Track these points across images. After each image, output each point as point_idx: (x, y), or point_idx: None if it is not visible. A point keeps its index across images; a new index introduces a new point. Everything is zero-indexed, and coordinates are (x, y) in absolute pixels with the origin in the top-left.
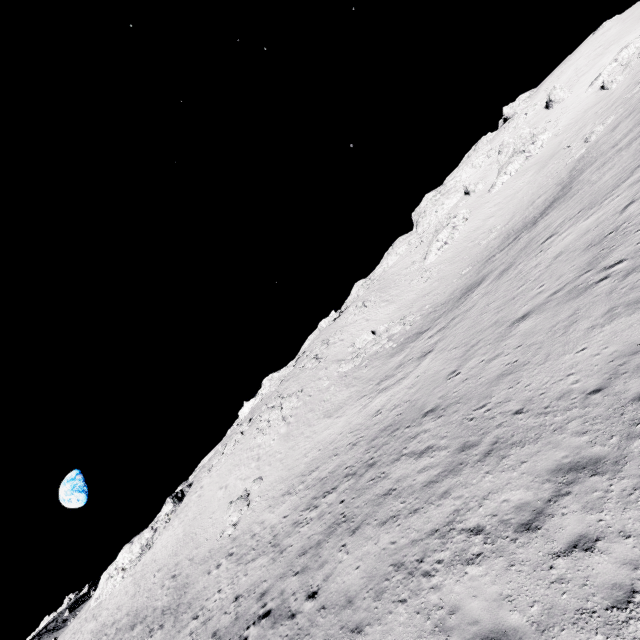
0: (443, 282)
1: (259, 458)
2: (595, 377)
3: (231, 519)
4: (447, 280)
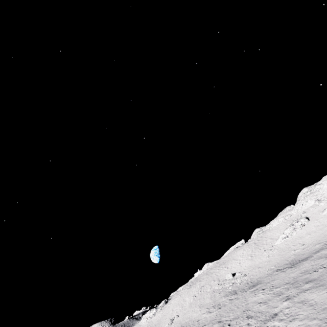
0: (267, 265)
1: (182, 307)
2: None
3: (166, 325)
4: (268, 265)
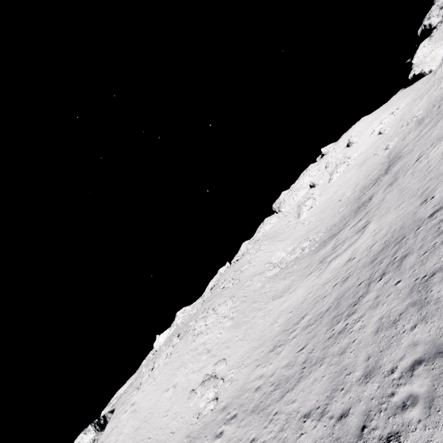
0: (325, 219)
1: (209, 350)
2: None
3: (206, 397)
4: (328, 218)
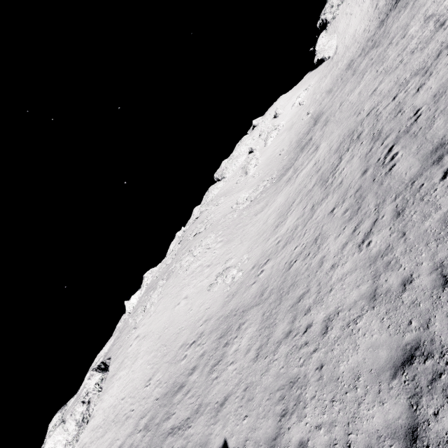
0: (273, 168)
1: (209, 265)
2: (447, 36)
3: (231, 274)
4: (275, 166)
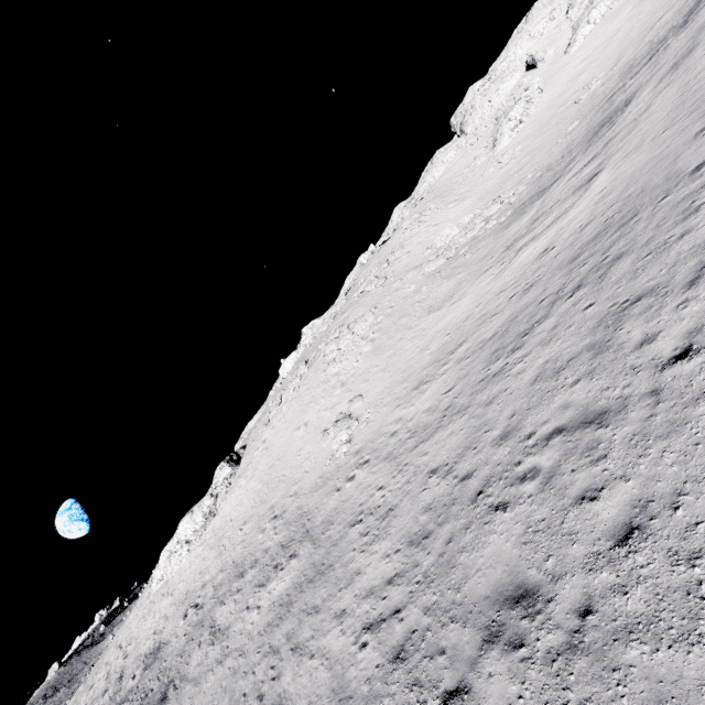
0: (538, 152)
1: (344, 383)
2: None
3: (339, 439)
4: (544, 148)
